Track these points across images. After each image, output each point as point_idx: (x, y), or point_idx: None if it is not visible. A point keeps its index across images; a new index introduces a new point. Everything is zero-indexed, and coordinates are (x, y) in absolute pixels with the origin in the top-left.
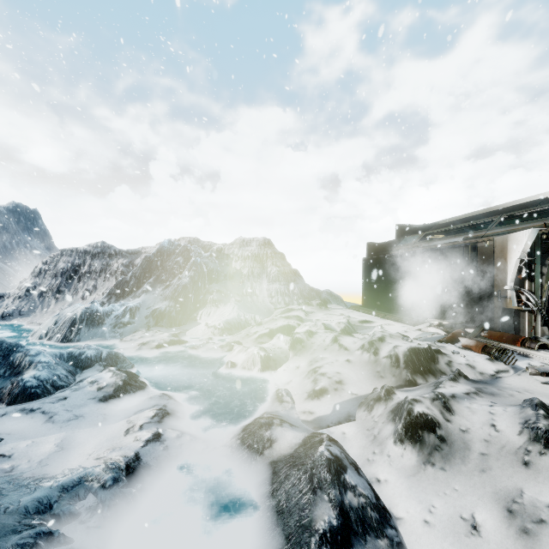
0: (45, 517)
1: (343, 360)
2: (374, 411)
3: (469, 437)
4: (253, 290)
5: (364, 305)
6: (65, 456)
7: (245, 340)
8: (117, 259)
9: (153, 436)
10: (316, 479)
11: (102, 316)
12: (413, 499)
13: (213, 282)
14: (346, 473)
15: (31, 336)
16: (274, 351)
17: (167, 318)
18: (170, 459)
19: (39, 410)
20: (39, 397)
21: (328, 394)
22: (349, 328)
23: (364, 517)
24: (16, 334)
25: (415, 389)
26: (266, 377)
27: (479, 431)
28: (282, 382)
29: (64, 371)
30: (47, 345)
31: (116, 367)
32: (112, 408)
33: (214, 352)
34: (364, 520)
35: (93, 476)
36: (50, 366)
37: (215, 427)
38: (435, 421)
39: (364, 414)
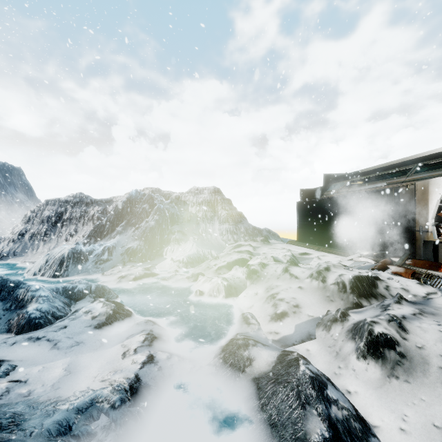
0: (67, 438)
1: (296, 287)
2: (332, 330)
3: (426, 352)
4: (207, 230)
5: (299, 240)
6: (74, 379)
7: (207, 271)
8: (93, 207)
9: (148, 358)
10: (303, 395)
11: (85, 254)
12: (384, 409)
13: (174, 224)
14: (328, 389)
15: (26, 273)
16: (233, 280)
17: (139, 255)
18: (165, 378)
19: (44, 338)
20: (43, 326)
21: (289, 316)
22: (294, 260)
23: (349, 428)
24: (13, 271)
25: (364, 311)
26: (229, 302)
27: (433, 347)
28: (245, 306)
29: (61, 303)
30: (41, 280)
31: (105, 298)
32: (106, 334)
33: (182, 283)
34: (351, 431)
35: (103, 398)
36: (49, 299)
37: (196, 348)
38: (394, 340)
39: (323, 333)
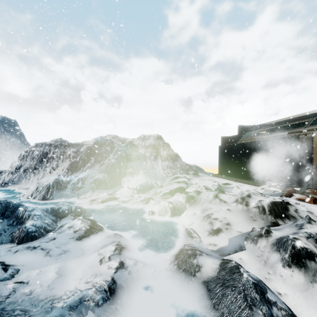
0: None
1: (225, 209)
2: (259, 243)
3: None
4: (153, 166)
5: (220, 174)
6: (64, 281)
7: (155, 196)
8: (70, 148)
9: (119, 264)
10: (249, 298)
11: (65, 183)
12: (312, 309)
13: (128, 161)
14: (267, 293)
15: (22, 197)
16: (176, 203)
17: (104, 184)
18: (134, 280)
19: (39, 247)
20: (37, 238)
21: (223, 232)
22: (220, 188)
23: None
24: (12, 195)
25: (281, 229)
26: (174, 220)
27: None
28: (187, 223)
29: (50, 220)
30: (33, 202)
31: (82, 217)
32: (85, 244)
33: (137, 205)
34: None
35: (89, 297)
36: (41, 217)
37: (154, 255)
38: (313, 253)
39: (252, 246)
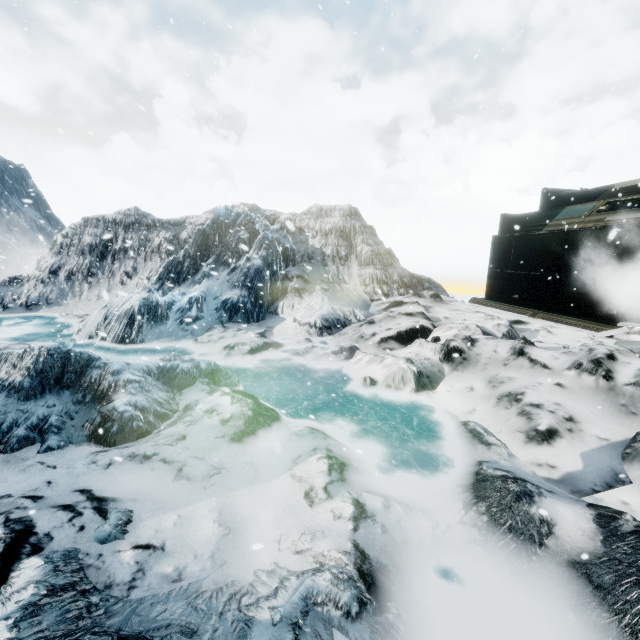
0: None
1: (550, 384)
2: None
3: None
4: (340, 276)
5: (489, 298)
6: (241, 544)
7: (362, 344)
8: (158, 232)
9: (356, 509)
10: None
11: (164, 309)
12: None
13: (289, 265)
14: None
15: (76, 334)
16: (421, 363)
17: (242, 312)
18: (399, 549)
19: (157, 457)
20: (145, 434)
21: (562, 437)
22: (513, 333)
23: None
24: (53, 329)
25: None
26: (423, 399)
27: None
28: (458, 409)
29: (162, 394)
30: (102, 346)
31: (229, 388)
32: (253, 452)
33: (328, 361)
34: None
35: (322, 595)
36: (143, 388)
37: (412, 483)
38: None
39: None
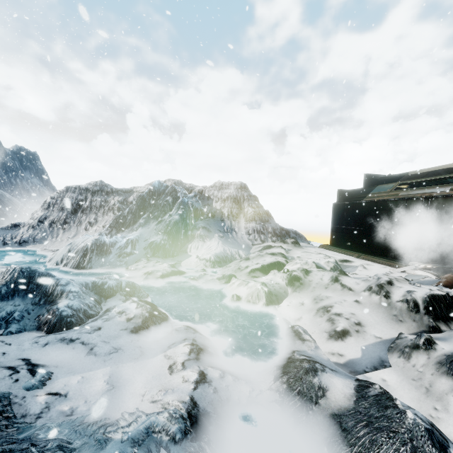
0: None
1: (351, 301)
2: (413, 359)
3: None
4: (232, 227)
5: (332, 245)
6: (118, 396)
7: (238, 273)
8: (114, 196)
9: (200, 376)
10: None
11: (108, 246)
12: None
13: (198, 219)
14: (450, 447)
15: (48, 262)
16: (273, 286)
17: (162, 250)
18: (223, 403)
19: (78, 340)
20: (74, 326)
21: (351, 335)
22: (338, 268)
23: None
24: (34, 259)
25: (448, 338)
26: (271, 310)
27: None
28: (291, 317)
29: (92, 300)
30: (63, 270)
31: (137, 298)
32: (144, 340)
33: (213, 284)
34: None
35: (159, 426)
36: (79, 296)
37: (247, 364)
38: None
39: (401, 361)
